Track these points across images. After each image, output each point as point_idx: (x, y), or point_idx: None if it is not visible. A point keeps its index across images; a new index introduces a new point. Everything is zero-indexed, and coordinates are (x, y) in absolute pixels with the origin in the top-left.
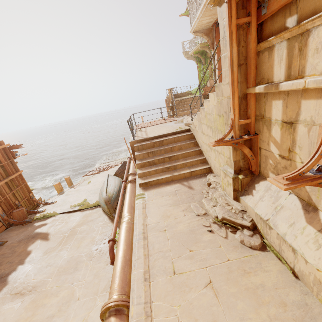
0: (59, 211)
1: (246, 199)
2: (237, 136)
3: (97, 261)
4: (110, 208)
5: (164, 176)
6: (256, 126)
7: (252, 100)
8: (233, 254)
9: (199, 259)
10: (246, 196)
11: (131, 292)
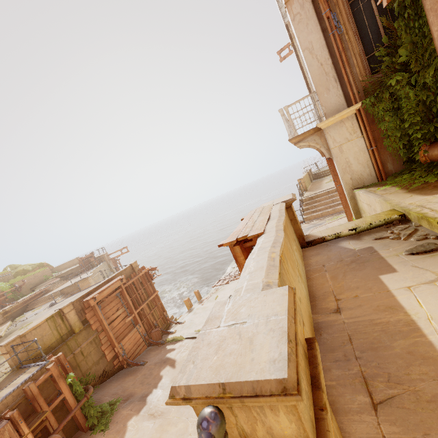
0: (186, 335)
1: None
2: None
3: None
4: None
5: None
6: None
7: None
8: None
9: None
10: None
11: None
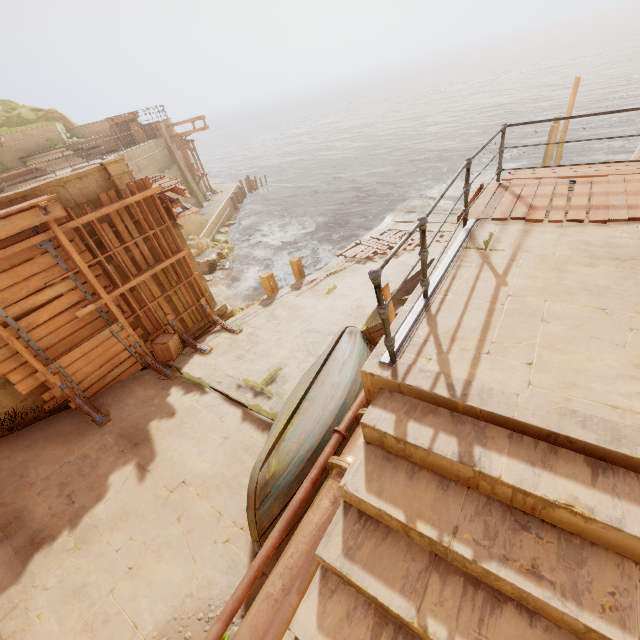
0: (217, 379)
1: None
2: None
3: None
4: (253, 524)
5: None
6: None
7: None
8: None
9: None
10: None
11: None
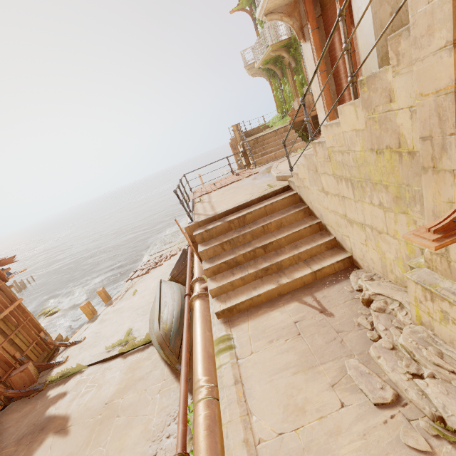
0: (88, 360)
1: None
2: None
3: None
4: (171, 355)
5: (262, 290)
6: None
7: None
8: None
9: None
10: None
11: None
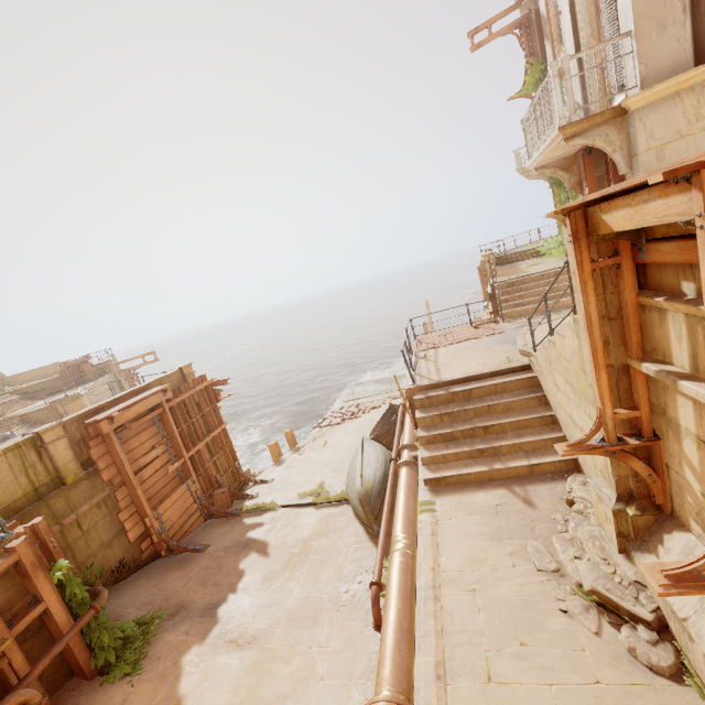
0: (280, 501)
1: (645, 561)
2: (613, 439)
3: (349, 615)
4: (370, 513)
5: (473, 469)
6: (656, 423)
7: (639, 380)
8: (610, 673)
9: (538, 665)
10: (645, 554)
11: (415, 692)
